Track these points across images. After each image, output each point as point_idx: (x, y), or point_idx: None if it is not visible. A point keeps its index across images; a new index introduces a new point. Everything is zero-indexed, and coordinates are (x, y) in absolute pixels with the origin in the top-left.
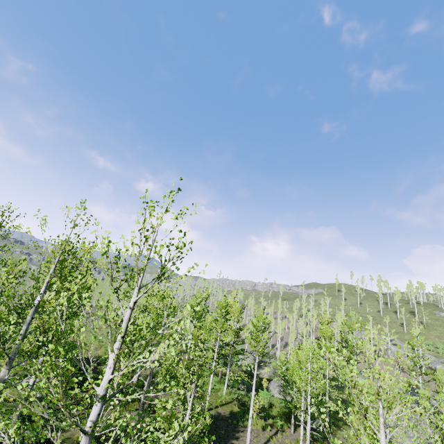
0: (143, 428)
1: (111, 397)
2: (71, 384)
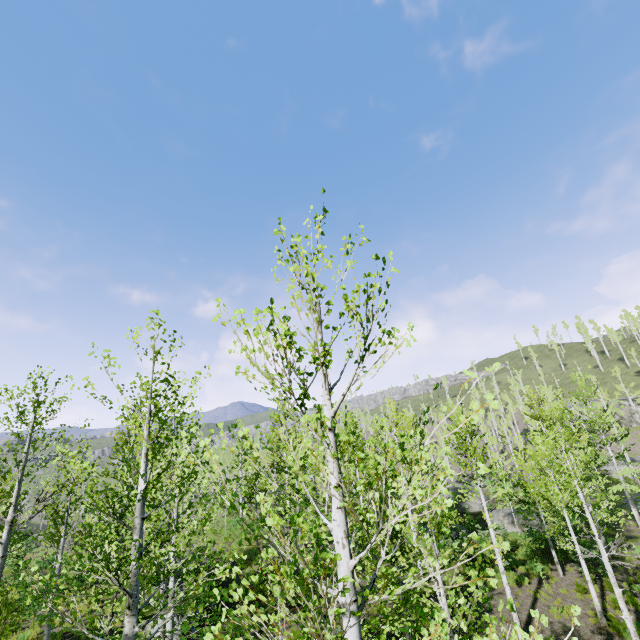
0: None
1: (364, 602)
2: (271, 603)
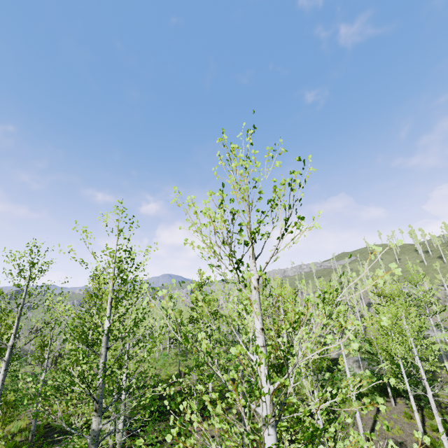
0: (242, 442)
1: (279, 417)
2: (206, 414)
